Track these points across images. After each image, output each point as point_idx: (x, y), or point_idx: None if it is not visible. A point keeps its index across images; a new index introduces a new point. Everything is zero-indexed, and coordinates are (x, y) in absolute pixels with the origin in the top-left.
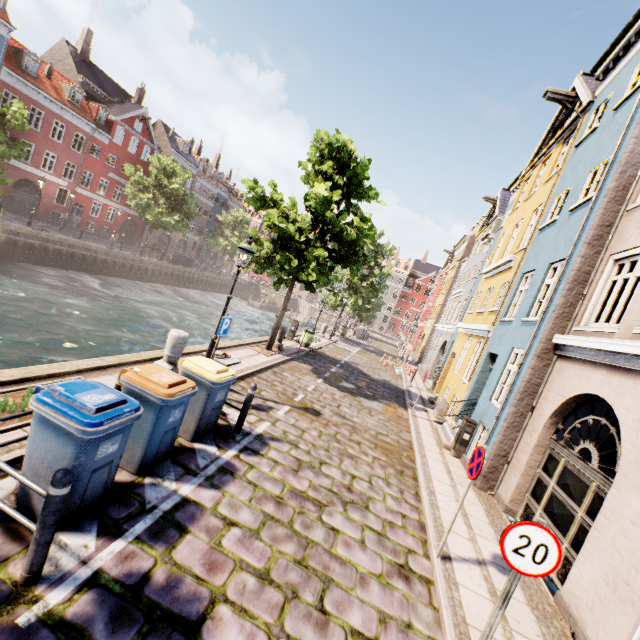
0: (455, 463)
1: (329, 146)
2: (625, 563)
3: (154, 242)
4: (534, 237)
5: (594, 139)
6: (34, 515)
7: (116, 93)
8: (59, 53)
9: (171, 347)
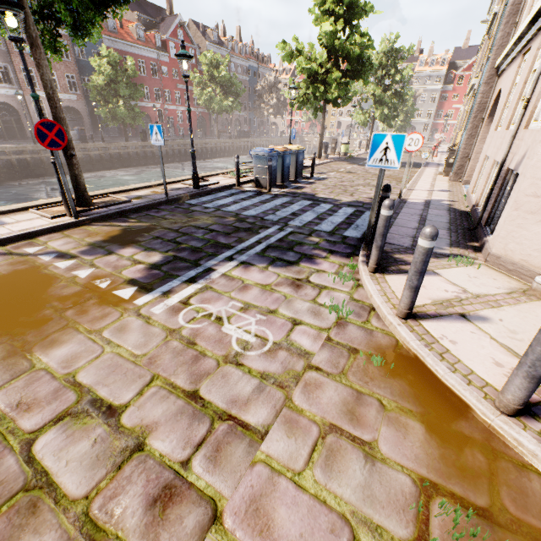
0: (443, 178)
1: None
2: (483, 155)
3: (219, 128)
4: None
5: None
6: (261, 186)
7: (156, 13)
8: None
9: None
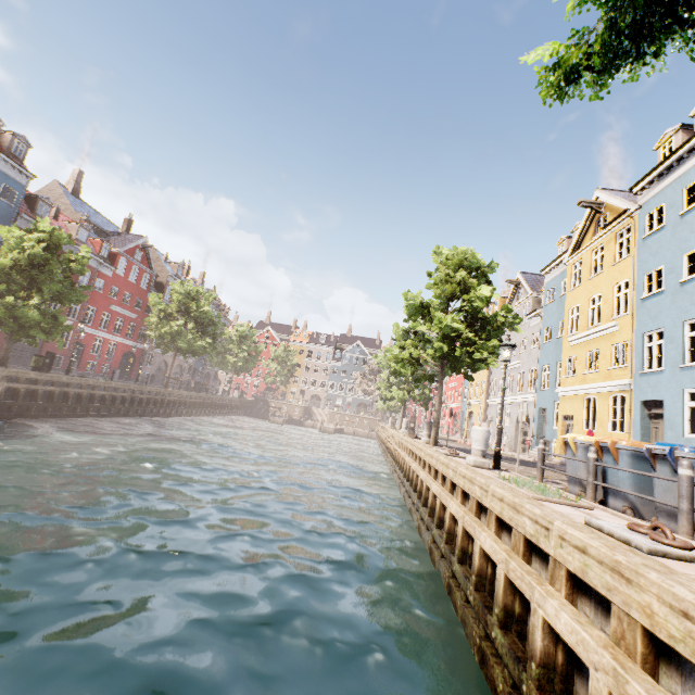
0: None
1: (455, 257)
2: None
3: (152, 372)
4: (636, 305)
5: (667, 234)
6: None
7: (106, 226)
8: (50, 194)
9: (484, 441)
